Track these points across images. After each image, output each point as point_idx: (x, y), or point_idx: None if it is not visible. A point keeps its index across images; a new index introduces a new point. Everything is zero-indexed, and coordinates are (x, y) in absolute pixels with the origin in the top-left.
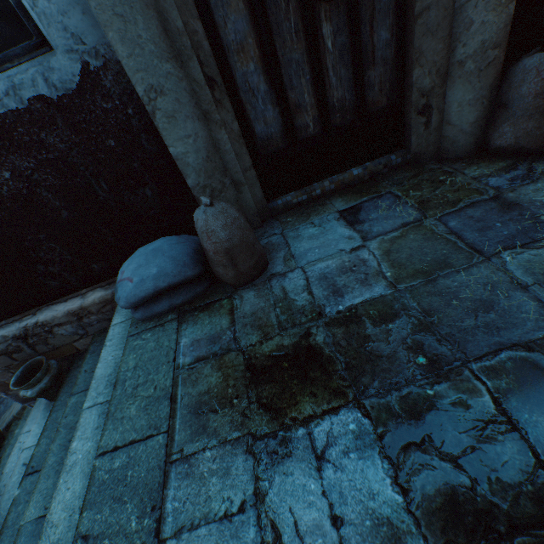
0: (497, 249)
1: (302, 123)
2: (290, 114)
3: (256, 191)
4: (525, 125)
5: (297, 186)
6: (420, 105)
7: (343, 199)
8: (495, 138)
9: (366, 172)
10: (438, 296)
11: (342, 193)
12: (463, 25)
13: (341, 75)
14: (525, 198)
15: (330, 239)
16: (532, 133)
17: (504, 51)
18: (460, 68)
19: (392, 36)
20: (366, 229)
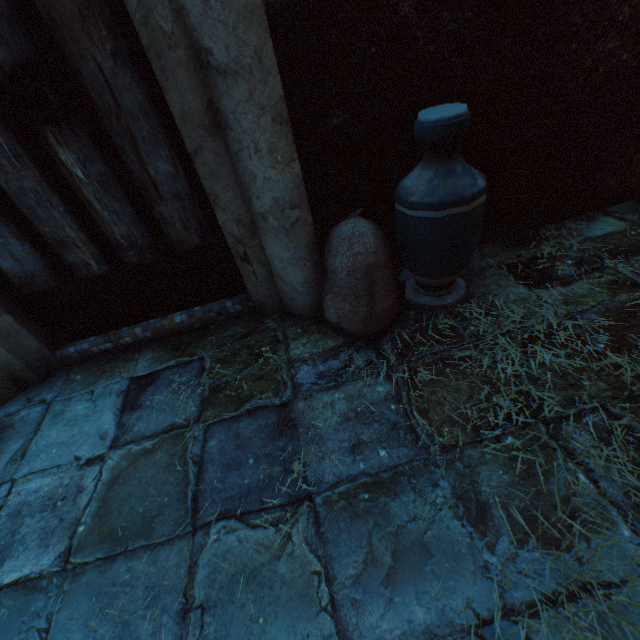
0: (213, 516)
1: (77, 260)
2: (51, 250)
3: (24, 339)
4: (343, 305)
5: (100, 330)
6: (241, 252)
7: (154, 355)
8: (325, 308)
9: (195, 320)
10: (92, 598)
11: (161, 344)
12: (248, 175)
13: (115, 208)
14: (309, 416)
15: (84, 431)
16: (351, 316)
17: (309, 211)
18: (265, 221)
19: (178, 169)
20: (131, 423)
